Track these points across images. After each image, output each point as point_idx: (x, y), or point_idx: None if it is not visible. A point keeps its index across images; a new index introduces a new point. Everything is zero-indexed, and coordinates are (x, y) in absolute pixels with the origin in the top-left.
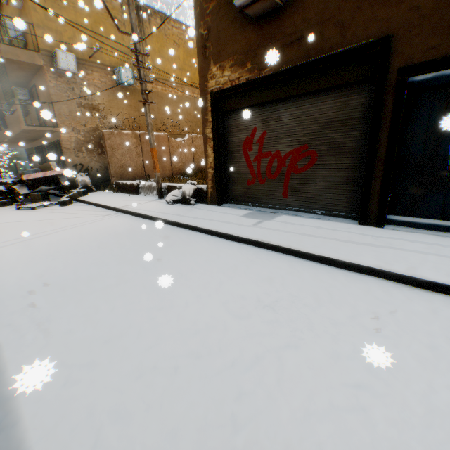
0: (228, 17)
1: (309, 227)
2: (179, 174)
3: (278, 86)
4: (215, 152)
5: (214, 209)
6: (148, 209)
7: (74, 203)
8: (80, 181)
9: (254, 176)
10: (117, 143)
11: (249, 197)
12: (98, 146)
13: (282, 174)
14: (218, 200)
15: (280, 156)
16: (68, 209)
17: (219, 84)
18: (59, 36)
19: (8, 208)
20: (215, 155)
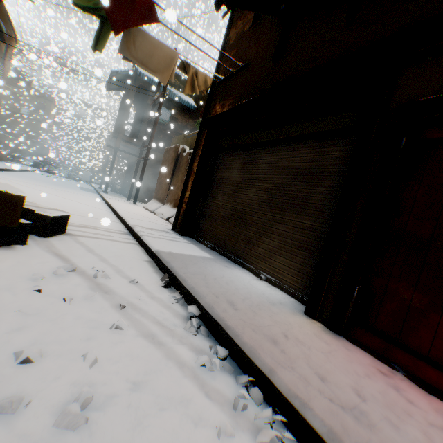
0: None
1: None
2: None
3: None
4: None
5: None
6: None
7: None
8: None
9: None
10: None
11: None
12: None
13: None
14: None
15: None
16: None
17: None
18: None
19: None
20: None
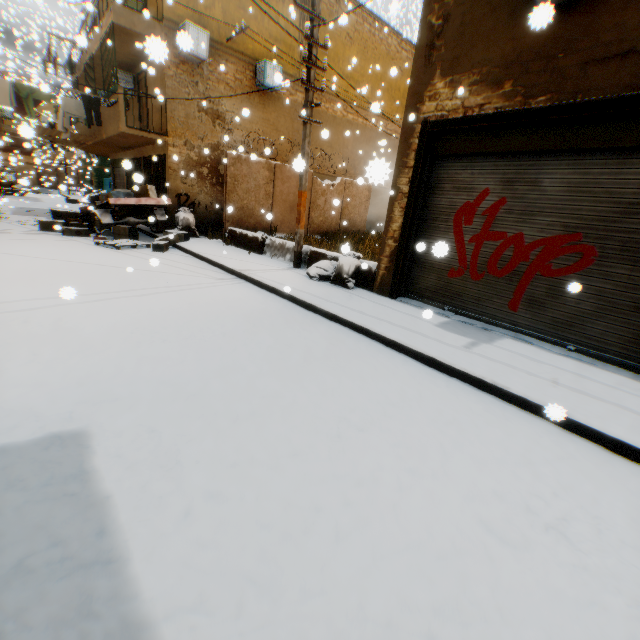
0: (490, 2)
1: (564, 372)
2: (316, 233)
3: (554, 129)
4: (407, 216)
5: (387, 304)
6: (283, 282)
7: (170, 250)
8: (181, 218)
9: (463, 266)
10: (243, 174)
11: (445, 295)
12: (213, 173)
13: (516, 272)
14: (393, 289)
15: (521, 243)
16: (165, 258)
17: (441, 110)
18: (192, 2)
19: (82, 240)
20: (406, 221)
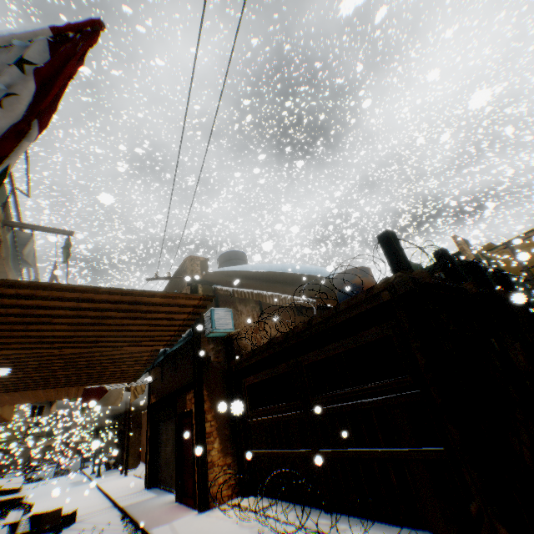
0: None
1: None
2: None
3: None
4: None
5: None
6: None
7: None
8: None
9: None
10: None
11: None
12: None
13: None
14: None
15: None
16: None
17: None
18: None
19: None
20: None
